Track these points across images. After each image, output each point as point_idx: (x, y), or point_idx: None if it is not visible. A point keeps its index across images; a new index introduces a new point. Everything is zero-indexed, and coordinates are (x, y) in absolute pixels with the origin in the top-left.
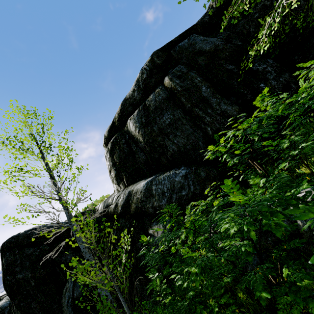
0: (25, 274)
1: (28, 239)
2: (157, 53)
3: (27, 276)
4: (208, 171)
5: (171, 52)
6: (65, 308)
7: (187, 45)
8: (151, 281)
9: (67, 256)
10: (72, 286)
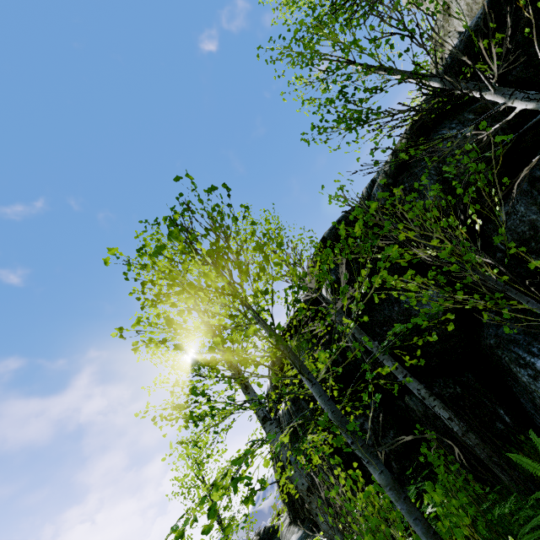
0: None
1: None
2: None
3: None
4: None
5: None
6: None
7: None
8: None
9: None
10: None
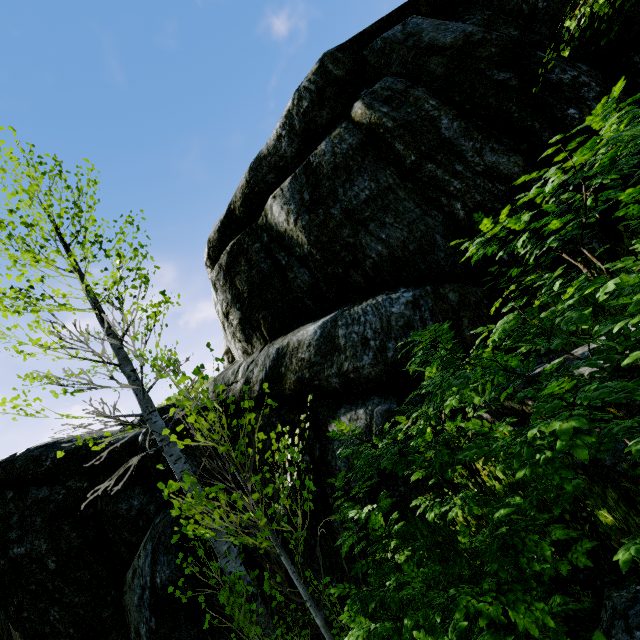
0: (33, 545)
1: (36, 466)
2: (334, 55)
3: (38, 549)
4: (463, 291)
5: (365, 54)
6: (133, 613)
7: (402, 36)
8: (346, 531)
9: (132, 501)
10: (151, 562)
